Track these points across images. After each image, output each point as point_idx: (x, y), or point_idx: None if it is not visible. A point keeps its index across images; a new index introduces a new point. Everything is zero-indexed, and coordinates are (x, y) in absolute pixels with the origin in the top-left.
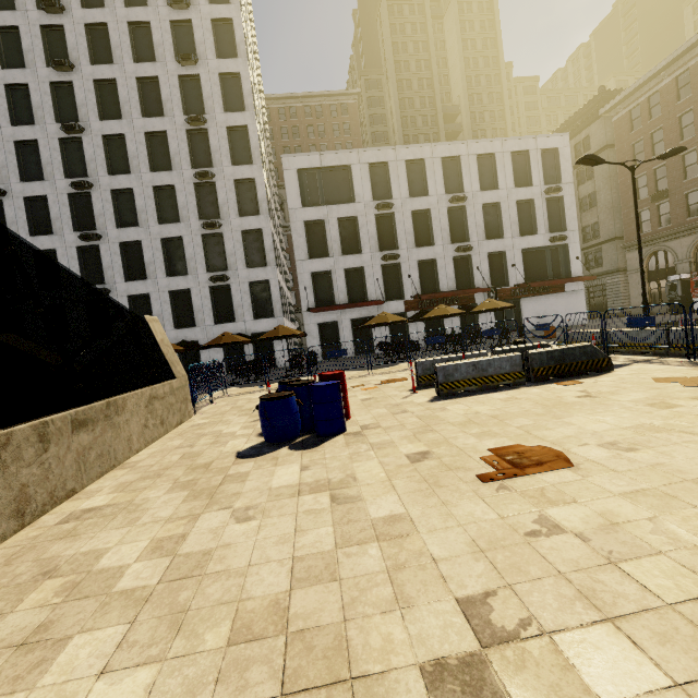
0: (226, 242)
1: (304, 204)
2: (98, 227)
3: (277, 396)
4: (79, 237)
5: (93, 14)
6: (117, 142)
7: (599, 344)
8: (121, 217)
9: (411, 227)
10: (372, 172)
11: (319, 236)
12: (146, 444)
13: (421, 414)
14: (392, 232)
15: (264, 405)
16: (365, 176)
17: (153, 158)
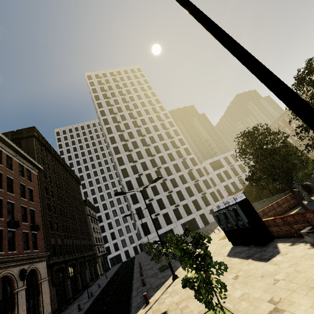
0: (200, 184)
1: (213, 170)
2: (169, 189)
3: None
4: (168, 192)
5: (154, 144)
6: (166, 168)
7: None
8: (173, 185)
9: (239, 169)
10: (224, 159)
11: (220, 177)
12: None
13: None
14: (235, 171)
15: None
16: (223, 160)
17: (175, 170)
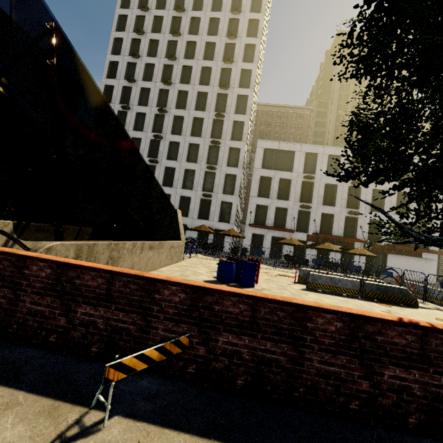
0: (216, 178)
1: (263, 167)
2: (158, 157)
3: (228, 261)
4: (149, 160)
5: (187, 62)
6: (179, 119)
7: (423, 294)
8: (170, 155)
9: (323, 192)
10: (306, 157)
11: (266, 185)
12: (164, 265)
13: (293, 293)
14: (310, 193)
15: (221, 263)
16: (302, 158)
17: (193, 130)
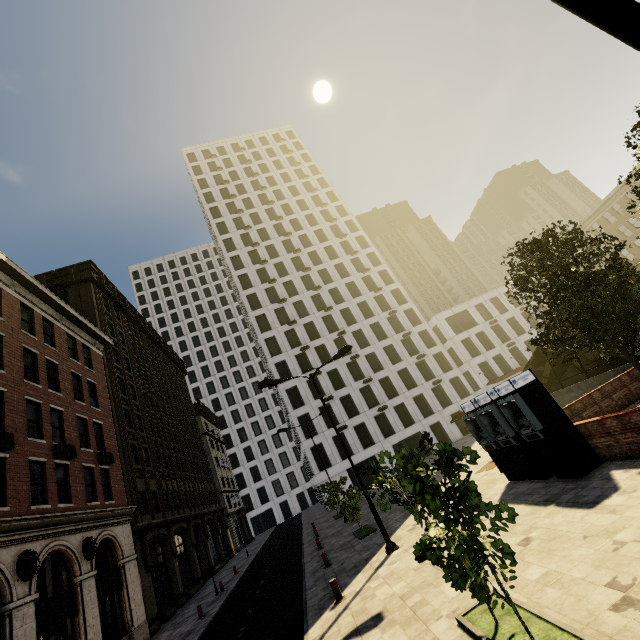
0: (428, 363)
1: (455, 333)
2: (365, 375)
3: None
4: (363, 382)
5: (330, 286)
6: (357, 333)
7: None
8: (372, 368)
9: (510, 327)
10: (476, 309)
11: (469, 346)
12: None
13: None
14: (502, 333)
15: None
16: (475, 312)
17: (375, 335)
